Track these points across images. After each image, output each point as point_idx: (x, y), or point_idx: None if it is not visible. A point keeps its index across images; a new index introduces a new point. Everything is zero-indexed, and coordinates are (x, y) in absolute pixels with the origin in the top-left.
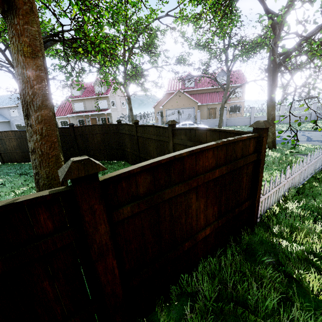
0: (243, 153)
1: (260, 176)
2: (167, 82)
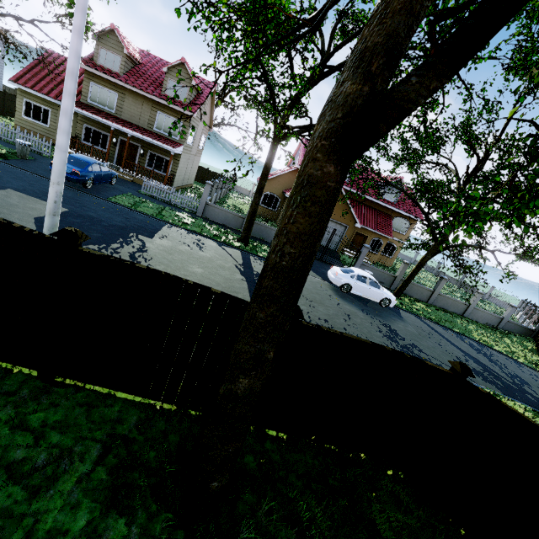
0: None
1: None
2: (301, 146)
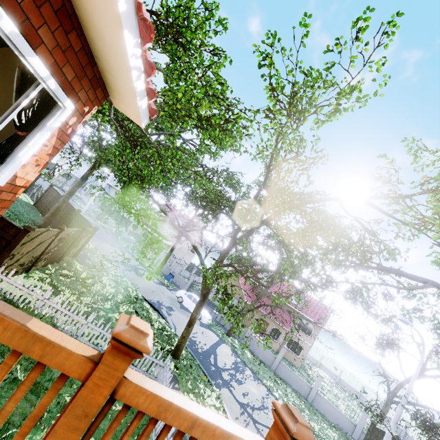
0: (4, 229)
1: (5, 252)
2: None
